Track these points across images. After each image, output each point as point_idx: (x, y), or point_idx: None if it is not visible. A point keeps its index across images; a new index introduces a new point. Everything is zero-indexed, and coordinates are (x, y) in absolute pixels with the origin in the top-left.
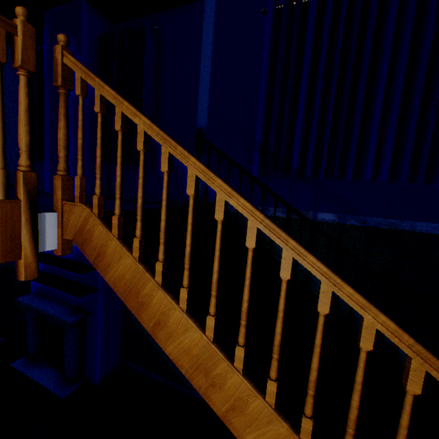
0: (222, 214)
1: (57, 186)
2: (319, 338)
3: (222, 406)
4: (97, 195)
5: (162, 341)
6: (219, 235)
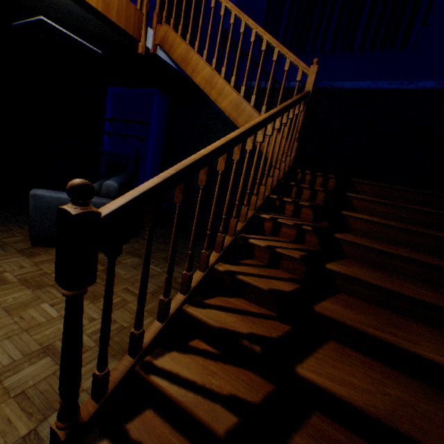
0: (223, 13)
1: (155, 18)
2: (250, 53)
3: (215, 96)
4: (173, 19)
5: (194, 78)
6: (221, 23)
